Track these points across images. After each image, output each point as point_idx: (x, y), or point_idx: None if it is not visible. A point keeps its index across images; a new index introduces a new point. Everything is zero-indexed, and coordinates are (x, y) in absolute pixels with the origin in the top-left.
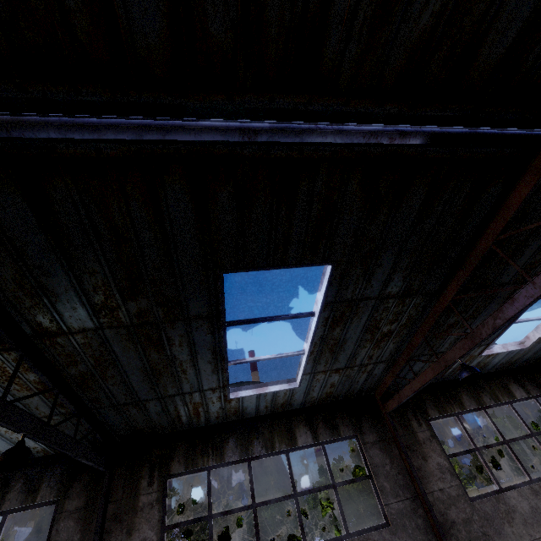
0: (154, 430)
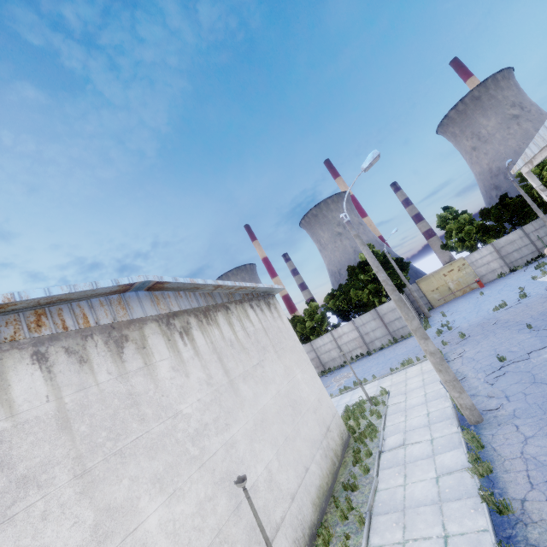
0: None
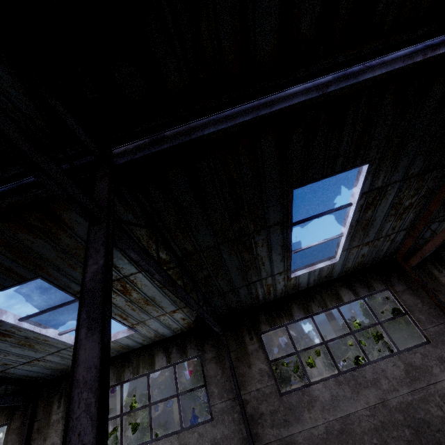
0: (242, 308)
